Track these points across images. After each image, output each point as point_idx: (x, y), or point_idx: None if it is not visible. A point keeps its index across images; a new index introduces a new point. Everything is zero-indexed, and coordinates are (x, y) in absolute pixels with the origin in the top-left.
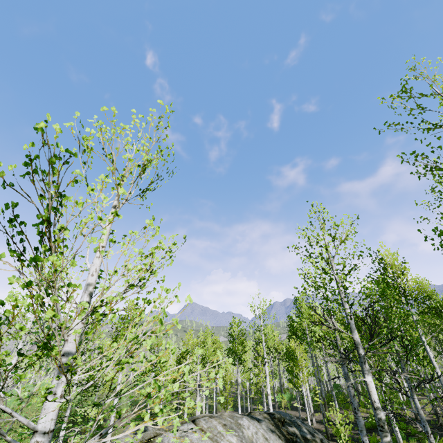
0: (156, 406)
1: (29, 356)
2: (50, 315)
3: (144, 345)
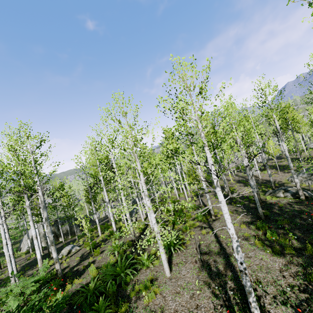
0: None
1: None
2: None
3: None
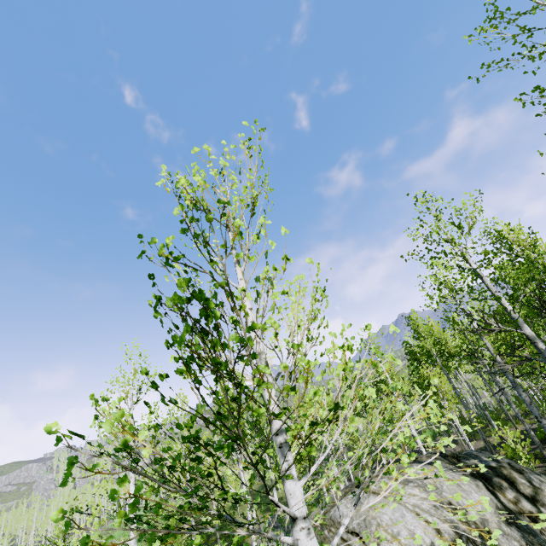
0: (403, 457)
1: (321, 425)
2: (340, 370)
3: (367, 394)
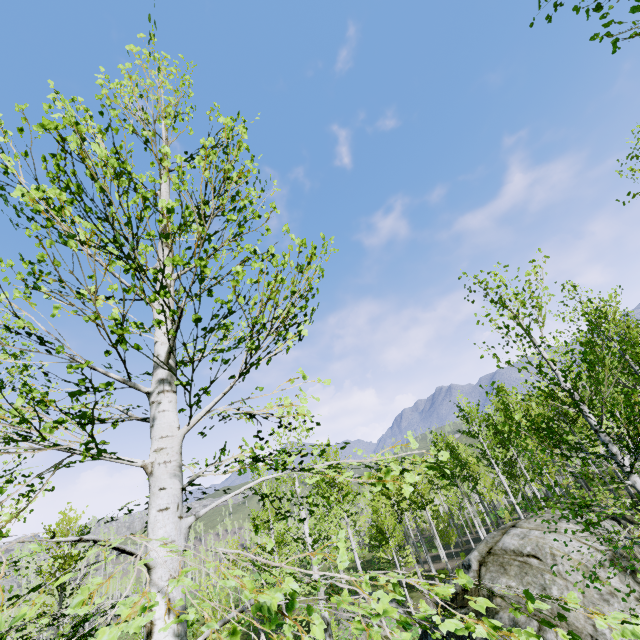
0: None
1: None
2: None
3: None
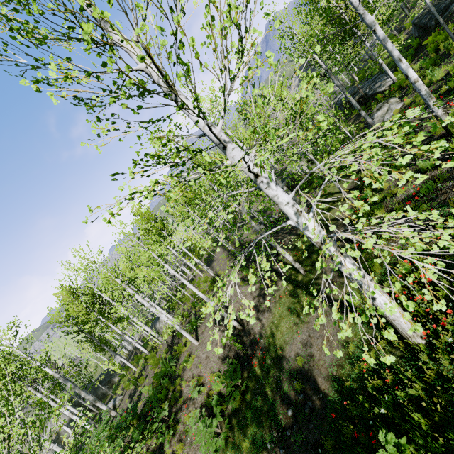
0: None
1: None
2: None
3: None
